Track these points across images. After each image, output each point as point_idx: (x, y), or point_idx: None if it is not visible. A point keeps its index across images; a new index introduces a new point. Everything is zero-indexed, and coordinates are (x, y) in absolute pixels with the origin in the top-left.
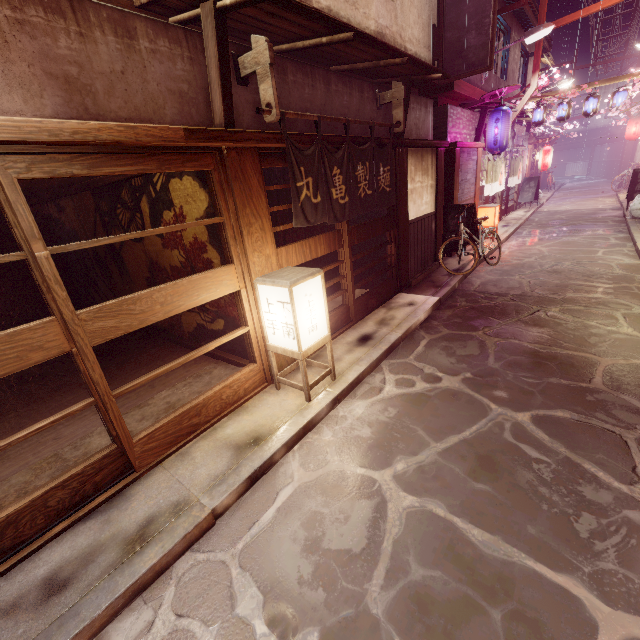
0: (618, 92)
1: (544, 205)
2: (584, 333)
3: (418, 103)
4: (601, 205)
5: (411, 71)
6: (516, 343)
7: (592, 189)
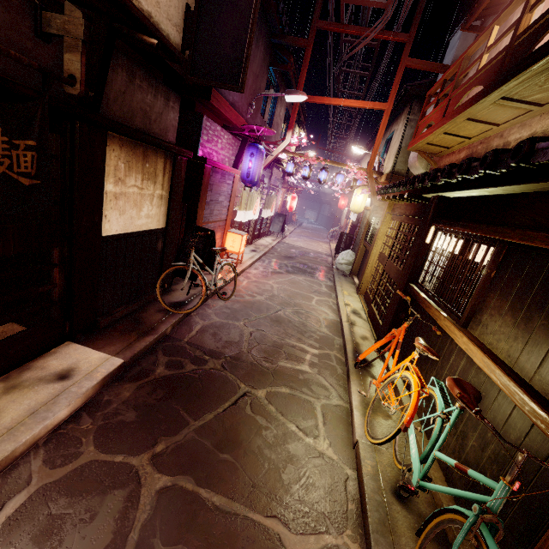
0: (339, 174)
1: (287, 237)
2: (281, 454)
3: (152, 85)
4: (321, 249)
5: (101, 2)
6: (188, 493)
7: (317, 233)
